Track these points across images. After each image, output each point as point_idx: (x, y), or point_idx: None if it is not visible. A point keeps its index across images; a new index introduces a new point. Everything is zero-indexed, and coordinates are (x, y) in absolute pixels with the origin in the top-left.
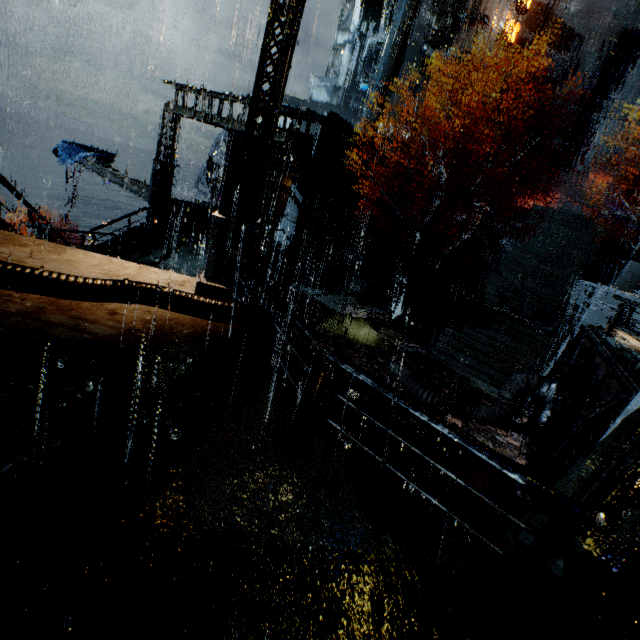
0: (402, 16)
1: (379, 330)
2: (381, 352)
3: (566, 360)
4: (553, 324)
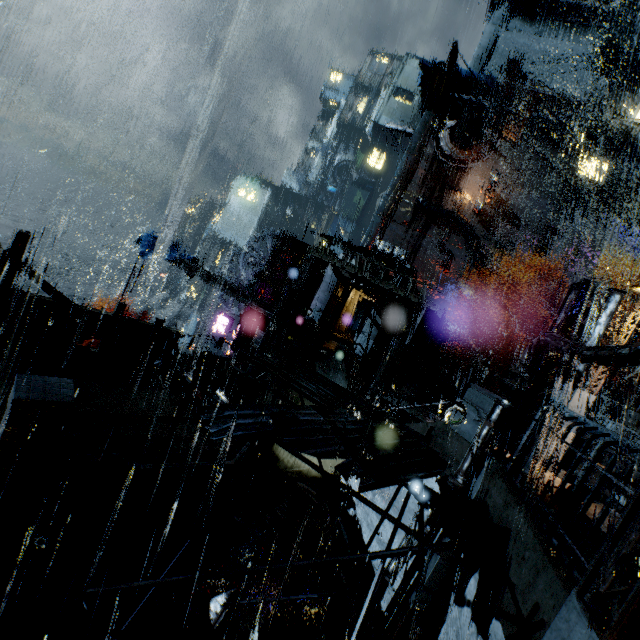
0: (403, 172)
1: None
2: None
3: None
4: None
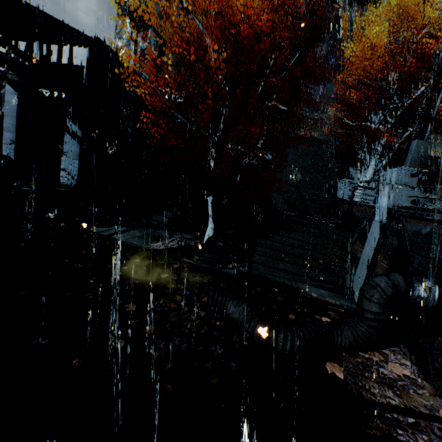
0: (159, 9)
1: (194, 257)
2: (203, 286)
3: (399, 247)
4: (335, 217)
